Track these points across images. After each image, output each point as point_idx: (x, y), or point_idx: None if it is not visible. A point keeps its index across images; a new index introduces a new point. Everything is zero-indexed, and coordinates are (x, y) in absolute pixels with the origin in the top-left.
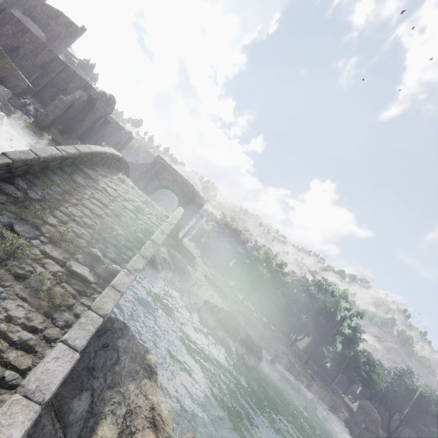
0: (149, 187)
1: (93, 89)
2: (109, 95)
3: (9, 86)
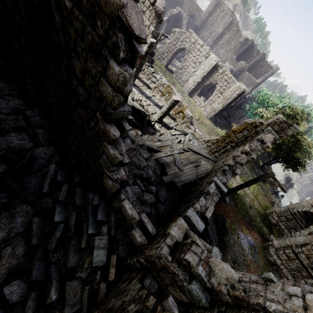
0: None
1: None
2: None
3: None
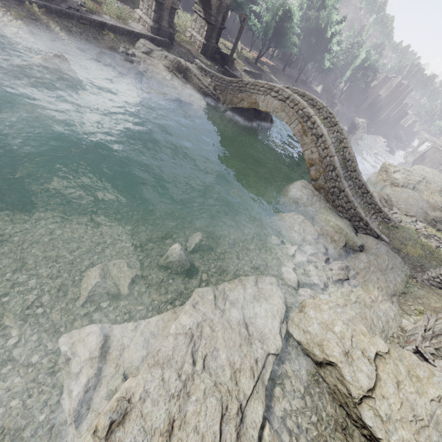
0: (176, 3)
1: None
2: None
3: None
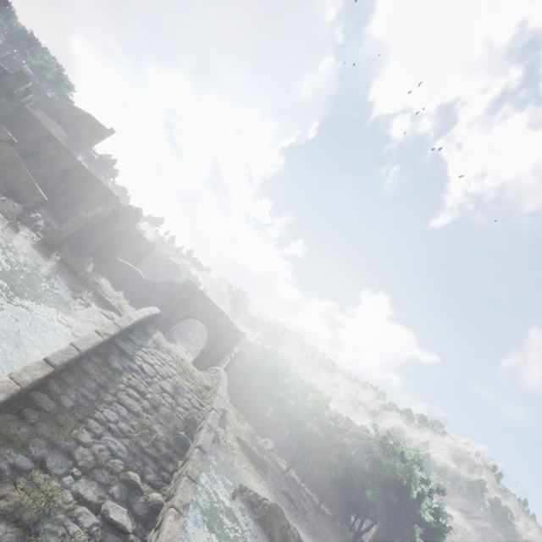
0: (173, 318)
1: (117, 198)
2: (136, 208)
3: (20, 199)
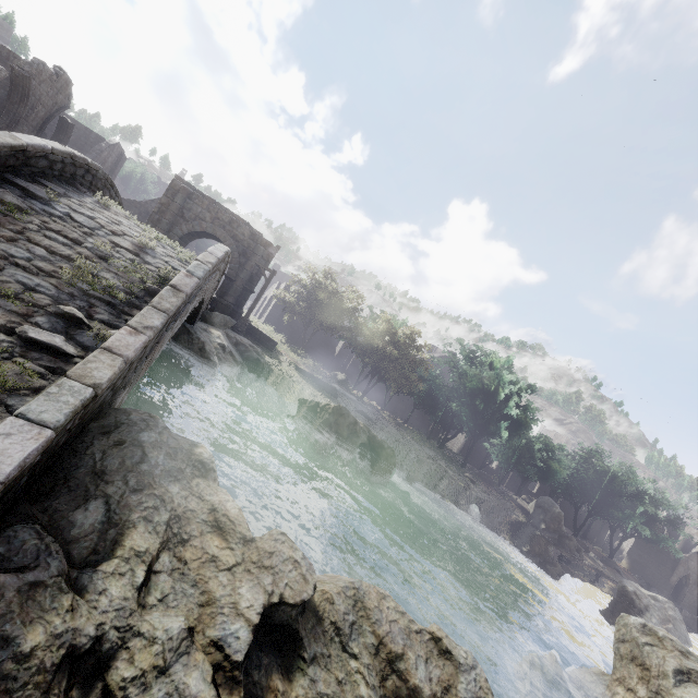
0: (173, 237)
1: (18, 59)
2: (54, 67)
3: None
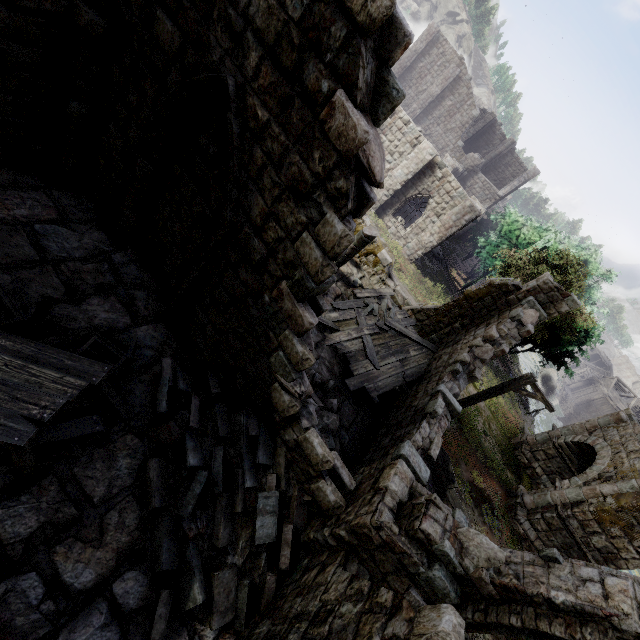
0: None
1: None
2: None
3: None
